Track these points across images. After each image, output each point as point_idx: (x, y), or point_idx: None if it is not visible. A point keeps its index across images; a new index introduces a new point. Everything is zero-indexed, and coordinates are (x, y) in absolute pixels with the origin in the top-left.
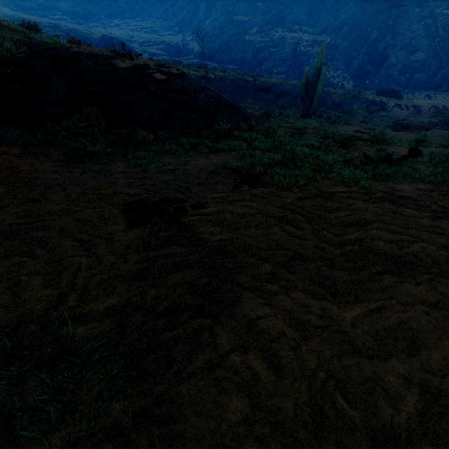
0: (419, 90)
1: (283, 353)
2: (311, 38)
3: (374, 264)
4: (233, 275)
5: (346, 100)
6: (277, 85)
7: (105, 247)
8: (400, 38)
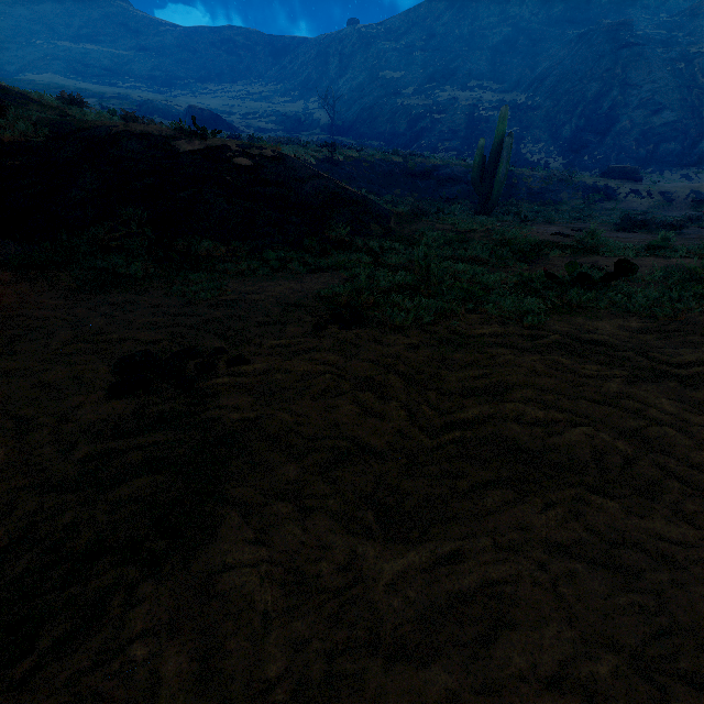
0: (670, 167)
1: (233, 643)
2: (497, 97)
3: (486, 467)
4: (229, 484)
5: (551, 186)
6: (441, 168)
7: (49, 431)
8: (636, 92)
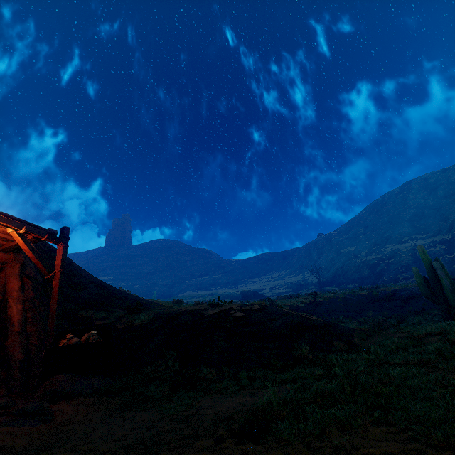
0: None
1: None
2: (427, 240)
3: None
4: None
5: None
6: (399, 291)
7: None
8: None
